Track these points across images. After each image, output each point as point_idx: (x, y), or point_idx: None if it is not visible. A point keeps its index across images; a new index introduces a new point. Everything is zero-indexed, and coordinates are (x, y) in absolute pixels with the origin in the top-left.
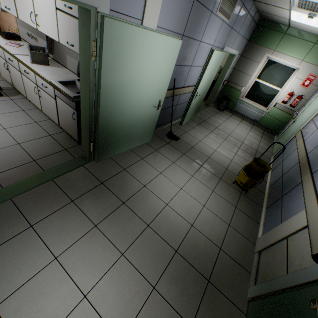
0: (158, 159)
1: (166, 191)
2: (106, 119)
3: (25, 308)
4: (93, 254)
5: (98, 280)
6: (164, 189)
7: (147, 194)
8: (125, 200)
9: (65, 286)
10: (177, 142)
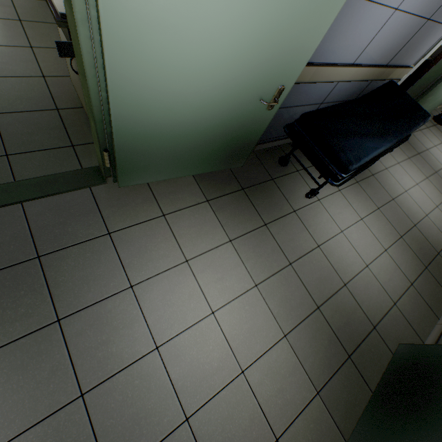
0: (430, 135)
1: (441, 159)
2: (440, 85)
3: (396, 175)
4: (413, 170)
5: (419, 182)
6: (440, 158)
7: (430, 155)
8: (418, 153)
9: (407, 176)
10: (441, 127)
